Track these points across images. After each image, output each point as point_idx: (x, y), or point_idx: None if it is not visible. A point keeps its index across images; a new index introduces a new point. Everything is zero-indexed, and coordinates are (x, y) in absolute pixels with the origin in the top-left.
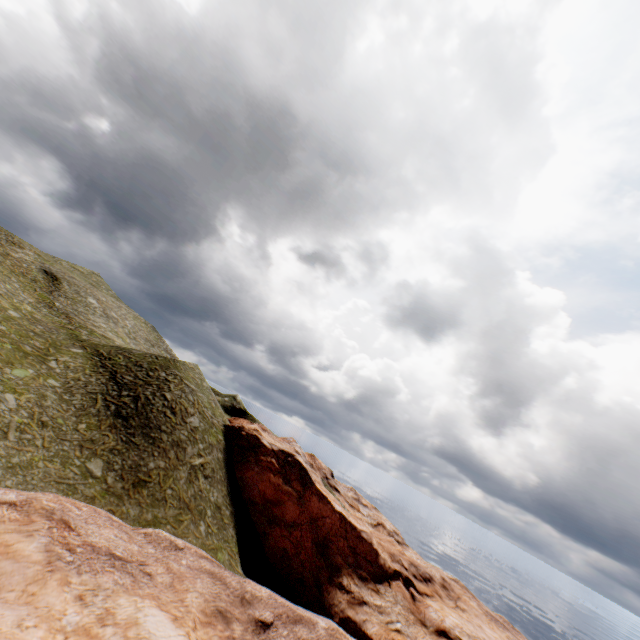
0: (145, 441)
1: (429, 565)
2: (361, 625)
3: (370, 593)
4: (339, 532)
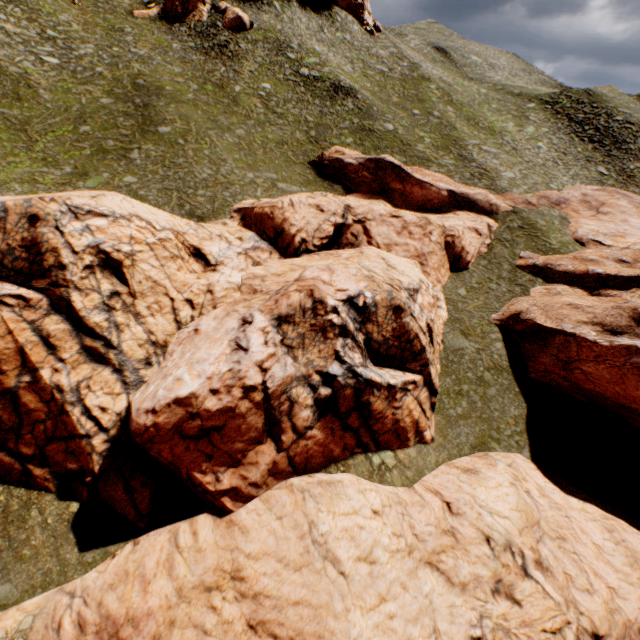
0: (619, 153)
1: None
2: None
3: None
4: None
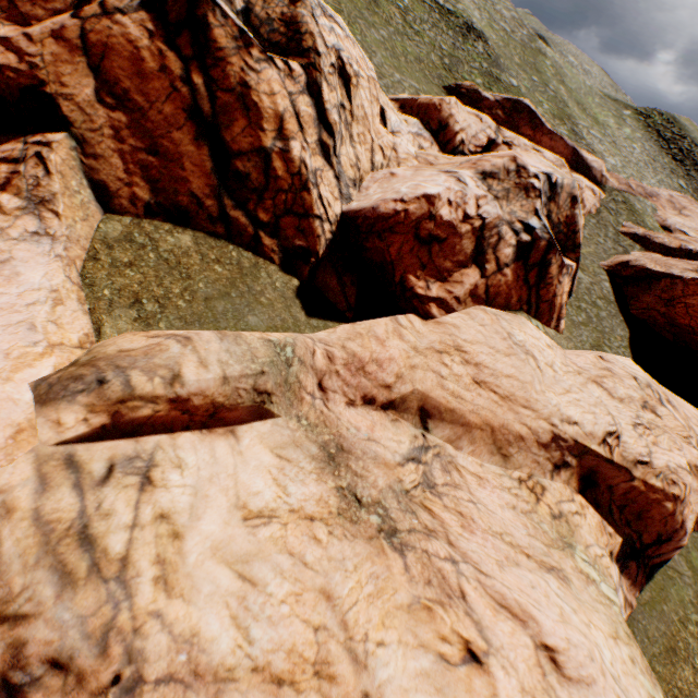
0: (696, 175)
1: None
2: None
3: None
4: None
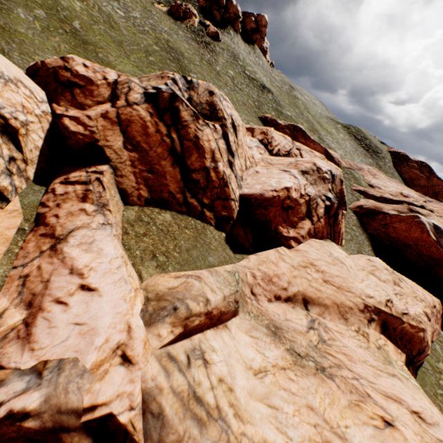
0: (375, 157)
1: None
2: None
3: None
4: None
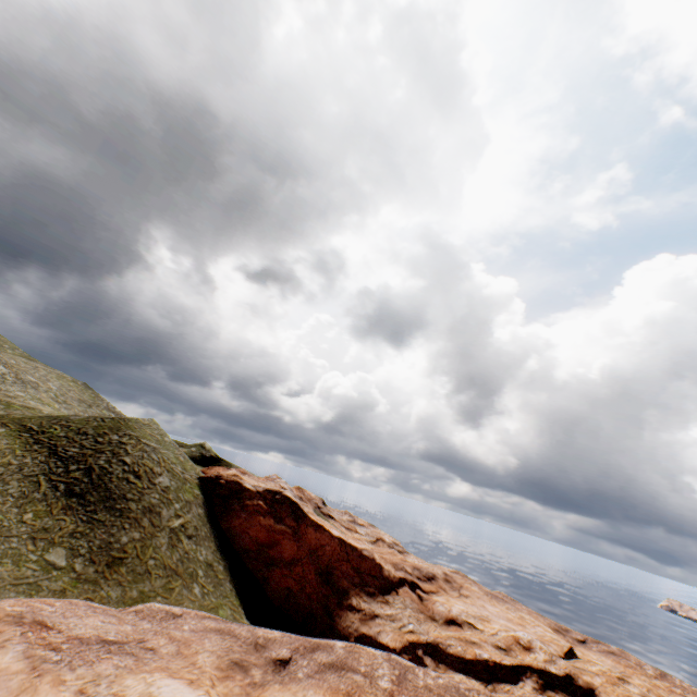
0: (111, 515)
1: (431, 565)
2: (376, 637)
3: (380, 606)
4: (341, 556)
